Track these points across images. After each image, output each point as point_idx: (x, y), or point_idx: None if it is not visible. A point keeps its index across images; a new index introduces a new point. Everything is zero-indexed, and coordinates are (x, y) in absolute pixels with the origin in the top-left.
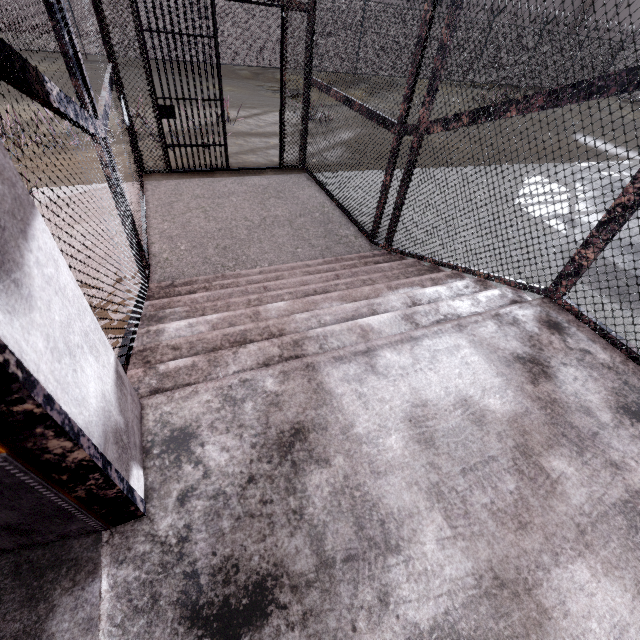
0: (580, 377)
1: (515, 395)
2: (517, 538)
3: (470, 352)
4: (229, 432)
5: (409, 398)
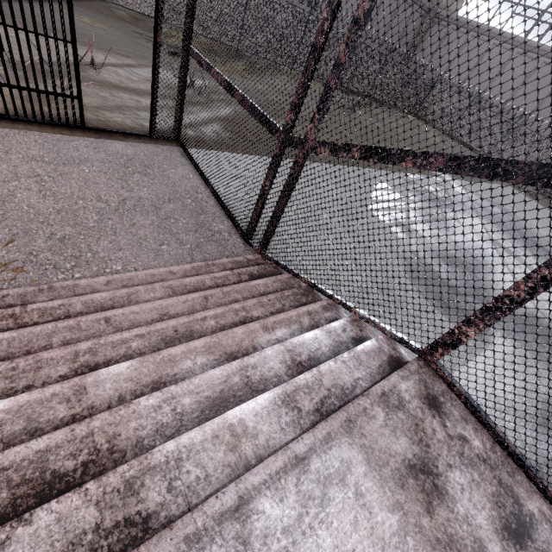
0: (466, 485)
1: (415, 544)
2: None
3: (363, 470)
4: None
5: None
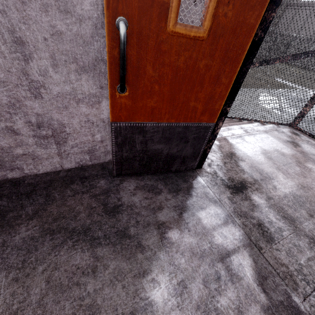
0: (309, 147)
1: (291, 150)
2: (304, 179)
3: (272, 139)
4: (212, 152)
5: (259, 148)
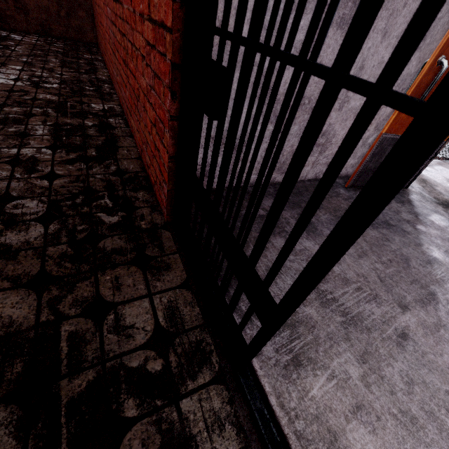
0: None
1: None
2: None
3: None
4: None
5: (444, 178)
